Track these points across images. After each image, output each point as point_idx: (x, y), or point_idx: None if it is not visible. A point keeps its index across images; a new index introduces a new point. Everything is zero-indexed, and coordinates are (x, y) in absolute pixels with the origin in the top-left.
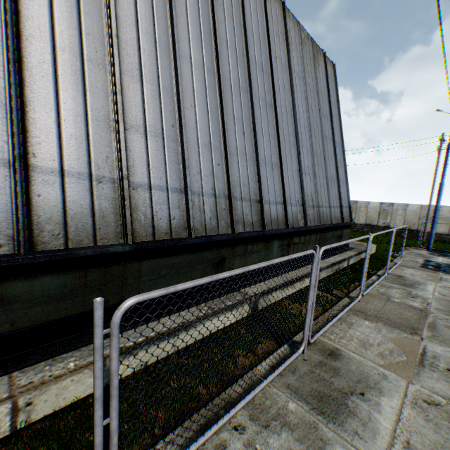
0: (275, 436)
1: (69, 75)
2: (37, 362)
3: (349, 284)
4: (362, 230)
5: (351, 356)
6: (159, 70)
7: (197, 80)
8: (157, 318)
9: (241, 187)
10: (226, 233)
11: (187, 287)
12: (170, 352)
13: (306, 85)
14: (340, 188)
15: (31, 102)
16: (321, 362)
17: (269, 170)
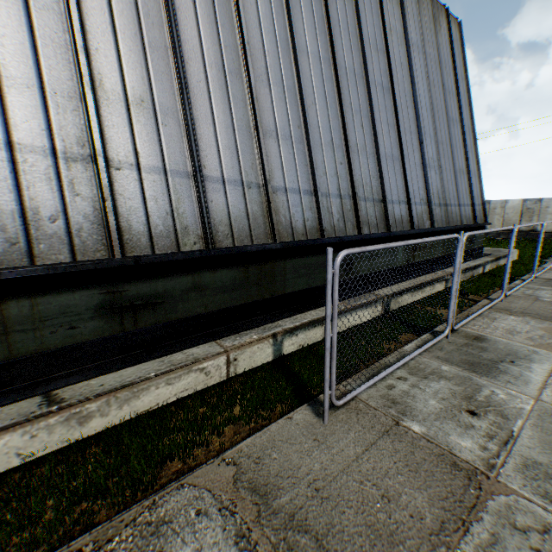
0: (435, 383)
1: (217, 90)
2: (228, 335)
3: (487, 289)
4: (497, 238)
5: (497, 340)
6: (282, 71)
7: (315, 74)
8: (303, 311)
9: (364, 186)
10: (352, 234)
11: (372, 249)
12: (319, 339)
13: (425, 57)
14: (471, 181)
15: (197, 120)
16: (466, 344)
17: (390, 166)
